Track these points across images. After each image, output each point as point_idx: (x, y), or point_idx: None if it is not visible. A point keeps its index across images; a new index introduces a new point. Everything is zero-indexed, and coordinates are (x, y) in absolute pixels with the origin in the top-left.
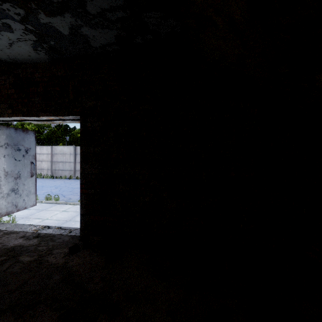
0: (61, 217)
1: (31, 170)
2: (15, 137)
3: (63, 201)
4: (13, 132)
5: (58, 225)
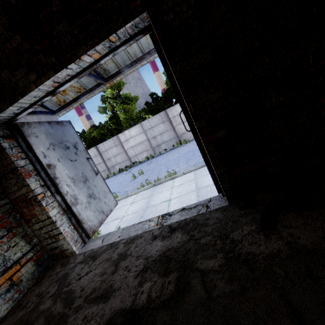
0: (135, 208)
1: (92, 168)
2: (54, 133)
3: (123, 195)
4: (49, 128)
5: (140, 216)
